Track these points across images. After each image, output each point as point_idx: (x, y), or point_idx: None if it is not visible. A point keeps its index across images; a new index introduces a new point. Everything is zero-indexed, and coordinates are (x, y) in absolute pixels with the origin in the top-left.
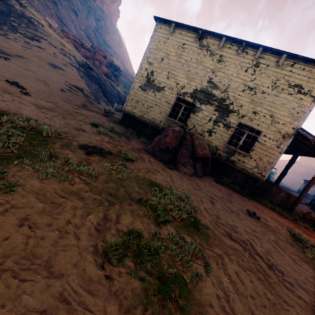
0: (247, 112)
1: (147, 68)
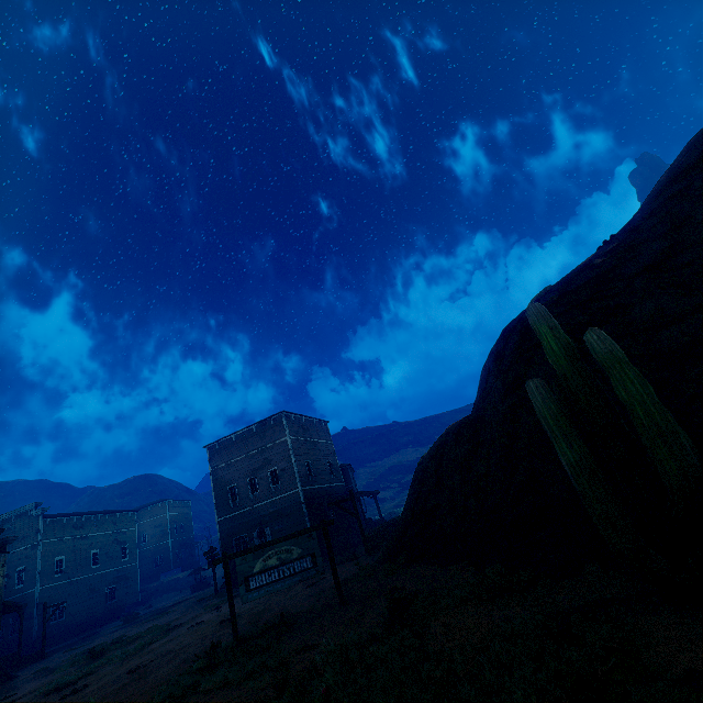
0: None
1: None
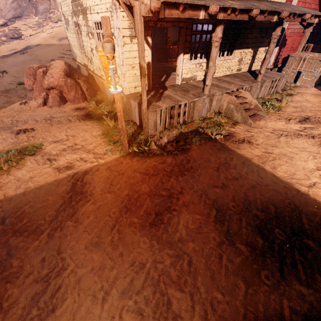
0: (89, 0)
1: (59, 3)
